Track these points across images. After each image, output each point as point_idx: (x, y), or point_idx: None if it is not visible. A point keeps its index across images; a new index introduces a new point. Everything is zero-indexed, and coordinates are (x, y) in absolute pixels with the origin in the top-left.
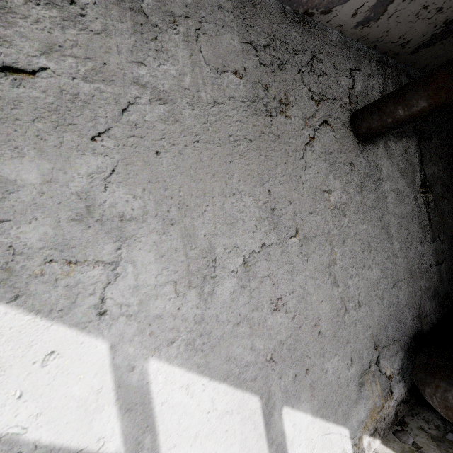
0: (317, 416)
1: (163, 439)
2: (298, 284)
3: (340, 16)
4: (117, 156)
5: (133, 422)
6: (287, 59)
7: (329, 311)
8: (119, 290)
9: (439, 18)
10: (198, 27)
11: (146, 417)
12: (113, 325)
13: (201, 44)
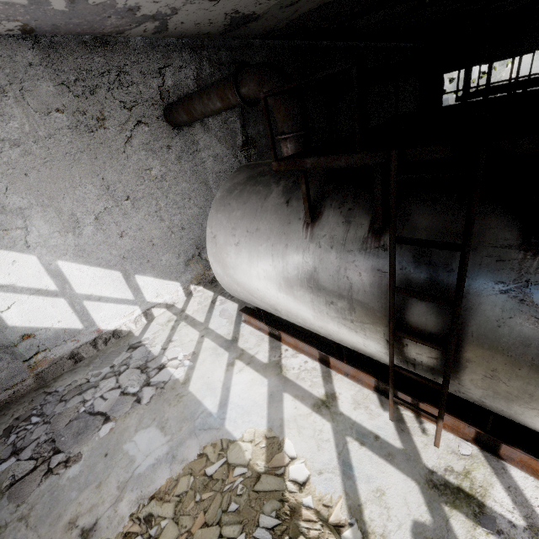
0: (158, 278)
1: (74, 286)
2: (134, 223)
3: (134, 33)
4: (5, 181)
5: (59, 281)
6: (96, 83)
7: (159, 234)
8: (32, 238)
9: (217, 25)
10: (21, 88)
11: (64, 279)
12: (36, 250)
13: (27, 100)
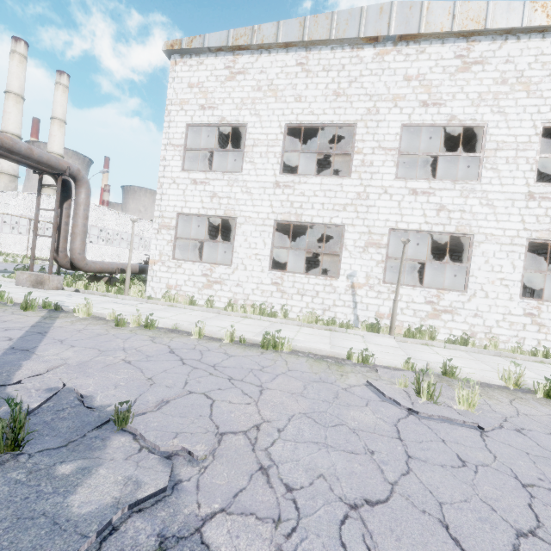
0: None
1: None
2: None
3: None
4: None
5: None
6: None
7: None
8: None
9: None
10: None
11: None
12: None
13: None
